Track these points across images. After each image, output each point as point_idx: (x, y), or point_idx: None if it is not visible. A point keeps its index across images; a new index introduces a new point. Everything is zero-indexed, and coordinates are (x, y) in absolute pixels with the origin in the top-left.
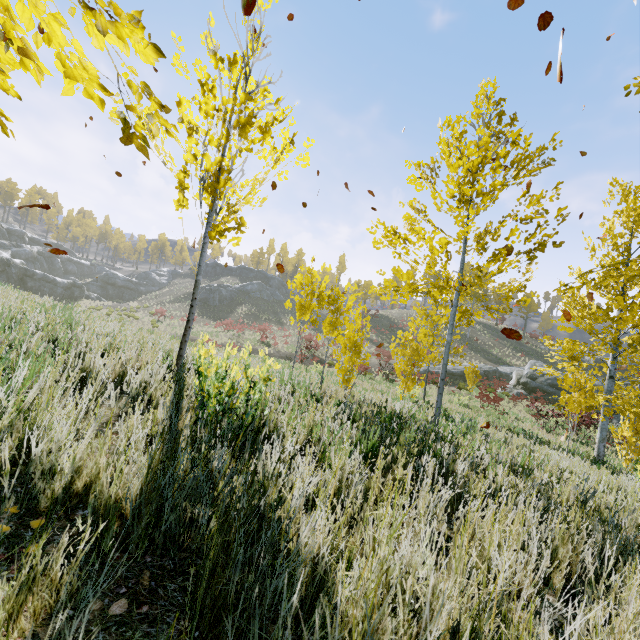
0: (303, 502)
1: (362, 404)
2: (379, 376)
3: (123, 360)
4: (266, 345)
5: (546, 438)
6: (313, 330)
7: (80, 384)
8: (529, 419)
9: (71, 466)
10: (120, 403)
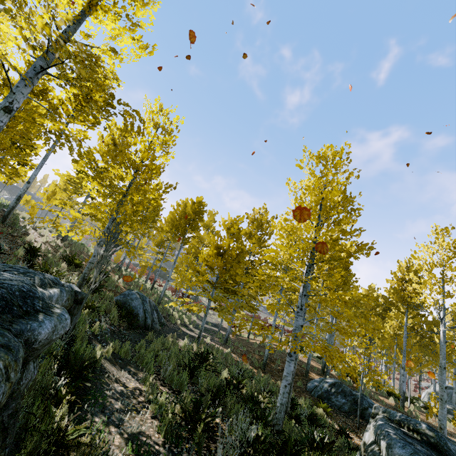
0: None
1: None
2: None
3: None
4: None
5: None
6: None
7: None
8: None
9: None
10: None
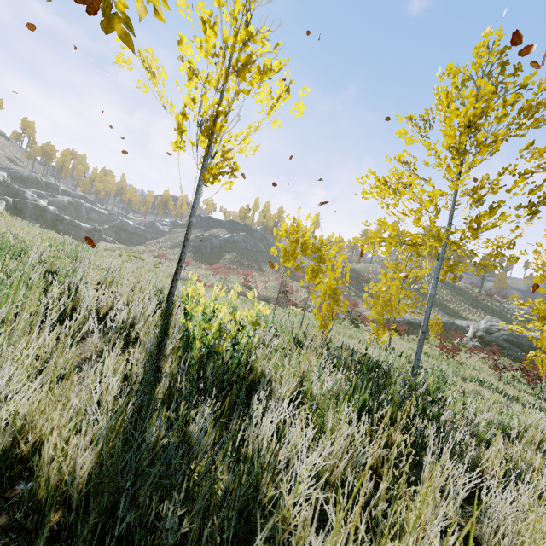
0: (311, 511)
1: (340, 350)
2: (346, 321)
3: (115, 294)
4: (248, 288)
5: (505, 391)
6: (288, 277)
7: (71, 315)
8: (485, 370)
9: (9, 429)
10: (107, 337)
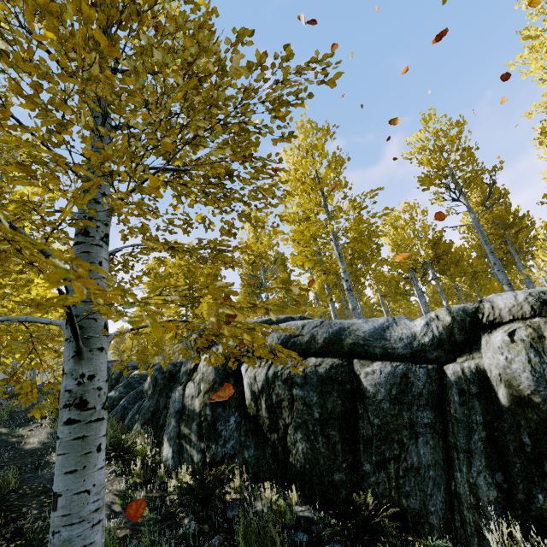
0: None
1: None
2: None
3: None
4: None
5: None
6: None
7: None
8: None
9: None
10: None
